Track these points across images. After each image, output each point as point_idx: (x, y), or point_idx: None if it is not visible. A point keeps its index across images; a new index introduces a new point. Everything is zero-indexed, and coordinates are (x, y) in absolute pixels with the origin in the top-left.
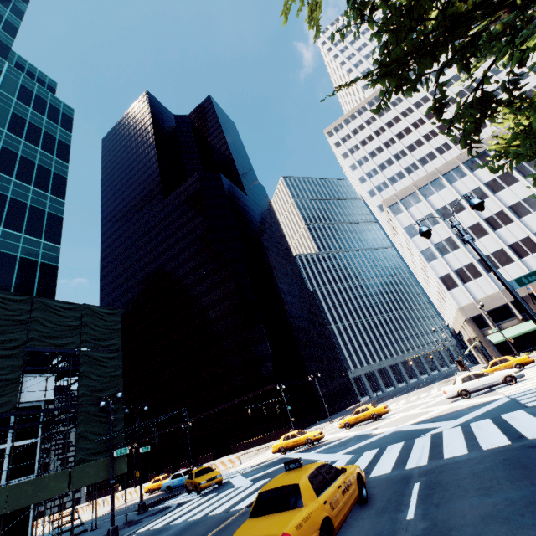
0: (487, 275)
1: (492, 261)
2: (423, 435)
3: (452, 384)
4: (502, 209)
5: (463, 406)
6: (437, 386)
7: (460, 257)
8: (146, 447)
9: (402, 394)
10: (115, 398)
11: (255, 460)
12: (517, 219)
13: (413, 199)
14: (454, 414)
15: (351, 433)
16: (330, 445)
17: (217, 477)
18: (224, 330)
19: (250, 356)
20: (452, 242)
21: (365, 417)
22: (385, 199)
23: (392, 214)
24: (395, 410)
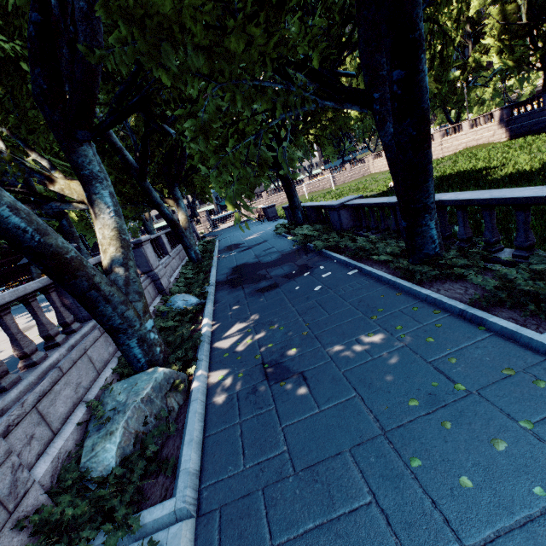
0: None
1: None
2: None
3: None
4: None
5: None
6: None
7: None
8: None
9: None
10: None
11: None
12: None
13: None
14: None
15: None
16: None
17: None
18: None
19: None
20: None
21: None
22: None
23: None
24: None
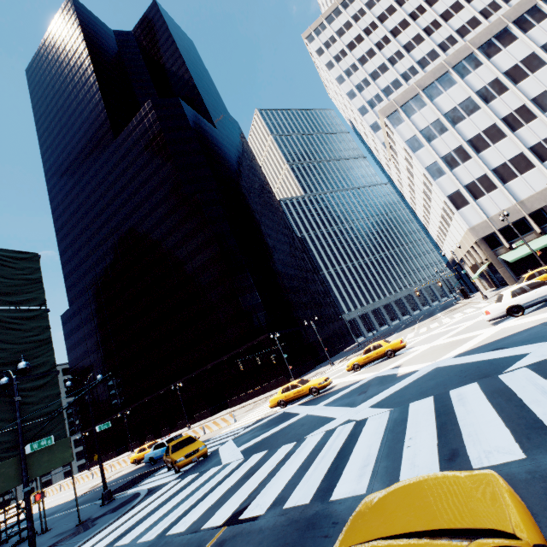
0: (503, 187)
1: (510, 169)
2: (505, 369)
3: (496, 302)
4: (523, 104)
5: (528, 324)
6: (444, 316)
7: (471, 169)
8: (106, 424)
9: (403, 329)
10: (16, 370)
11: (251, 416)
12: (542, 113)
13: (416, 104)
14: (525, 335)
15: (365, 375)
16: (342, 394)
17: (199, 450)
18: (205, 283)
19: (238, 307)
20: (463, 152)
21: (378, 355)
22: (383, 108)
23: (391, 126)
24: (410, 344)
